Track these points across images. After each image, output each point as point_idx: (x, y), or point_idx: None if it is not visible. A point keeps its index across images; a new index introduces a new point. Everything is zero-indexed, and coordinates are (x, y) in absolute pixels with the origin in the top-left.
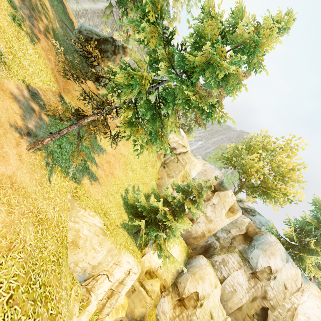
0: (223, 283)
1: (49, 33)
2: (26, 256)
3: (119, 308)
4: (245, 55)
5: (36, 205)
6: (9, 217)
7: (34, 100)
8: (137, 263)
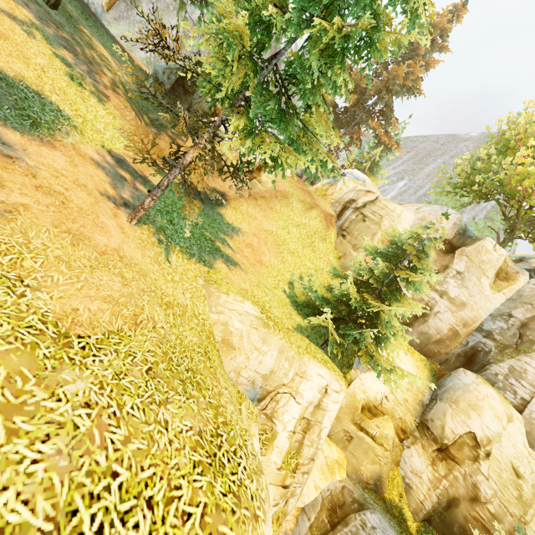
0: (526, 410)
1: (118, 88)
2: (160, 338)
3: (332, 466)
4: None
5: (159, 287)
6: (126, 289)
7: (122, 168)
8: (335, 377)
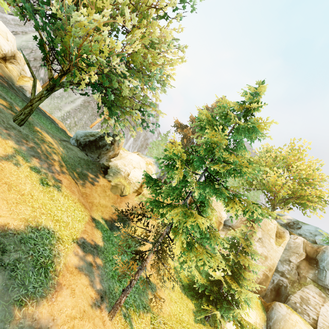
0: (317, 327)
1: (63, 166)
2: None
3: None
4: (246, 134)
5: None
6: None
7: (86, 251)
8: None
